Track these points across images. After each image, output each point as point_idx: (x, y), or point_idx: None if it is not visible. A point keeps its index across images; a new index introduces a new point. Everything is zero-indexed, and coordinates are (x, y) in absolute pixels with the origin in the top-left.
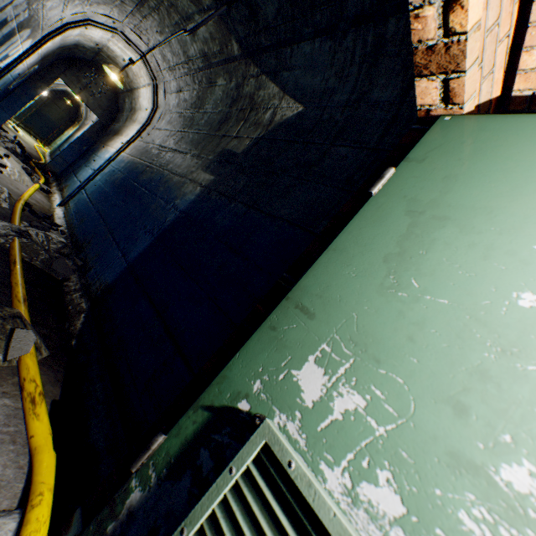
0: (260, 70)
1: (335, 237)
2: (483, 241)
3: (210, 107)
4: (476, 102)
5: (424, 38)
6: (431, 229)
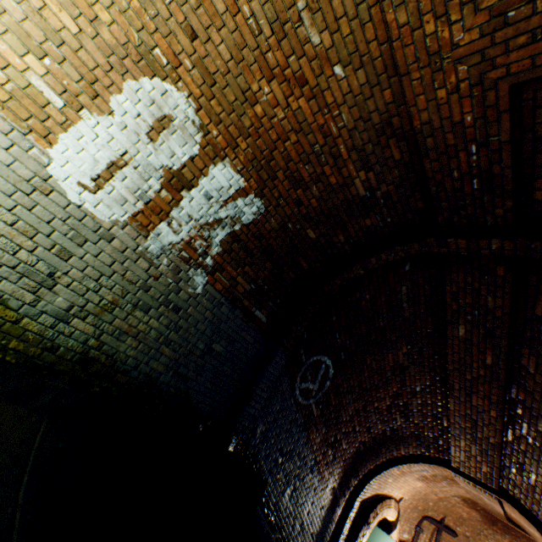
0: None
1: None
2: None
3: None
4: None
5: None
6: None
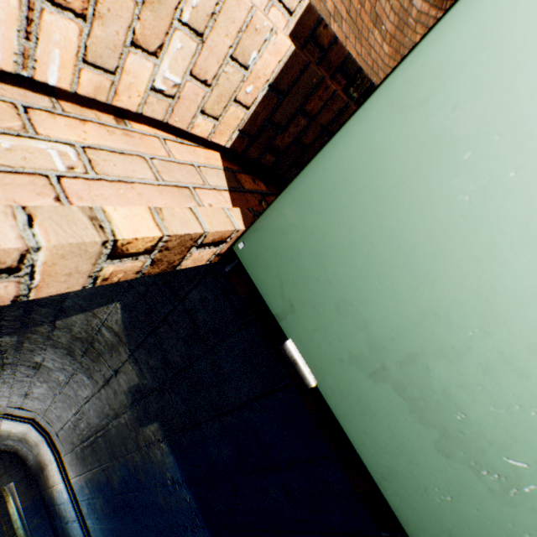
0: (49, 323)
1: (361, 461)
2: (488, 355)
3: (64, 376)
4: (226, 195)
5: (136, 269)
6: (421, 379)
